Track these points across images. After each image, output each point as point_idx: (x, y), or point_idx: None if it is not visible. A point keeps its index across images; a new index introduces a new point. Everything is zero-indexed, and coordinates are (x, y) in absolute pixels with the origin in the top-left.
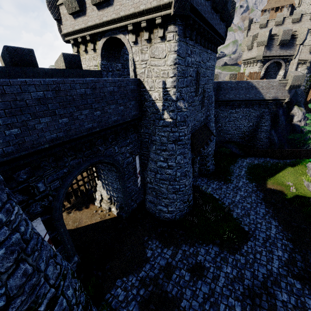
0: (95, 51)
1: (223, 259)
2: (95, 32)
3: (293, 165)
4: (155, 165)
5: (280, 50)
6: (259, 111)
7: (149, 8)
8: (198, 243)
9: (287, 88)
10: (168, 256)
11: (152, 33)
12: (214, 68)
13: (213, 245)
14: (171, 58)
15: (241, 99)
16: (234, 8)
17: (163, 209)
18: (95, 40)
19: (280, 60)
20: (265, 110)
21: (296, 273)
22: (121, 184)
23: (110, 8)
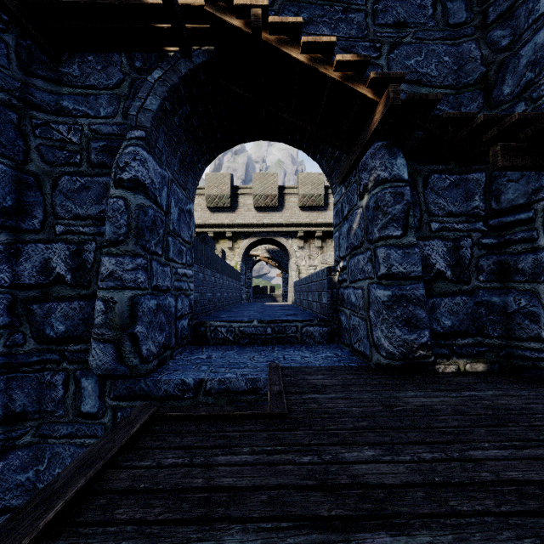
0: (233, 250)
1: None
2: (246, 231)
3: None
4: None
5: None
6: None
7: (329, 222)
8: None
9: None
10: None
11: (324, 242)
12: None
13: None
14: None
15: None
16: None
17: None
18: (235, 238)
19: None
20: None
21: None
22: None
23: (277, 213)
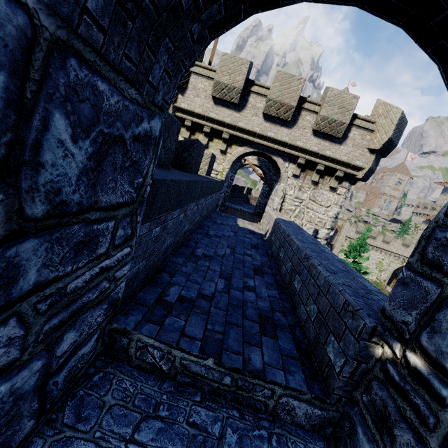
0: (224, 154)
1: None
2: (244, 138)
3: None
4: None
5: None
6: None
7: (338, 159)
8: None
9: None
10: None
11: (322, 178)
12: None
13: None
14: (335, 211)
15: None
16: None
17: None
18: (231, 142)
19: None
20: None
21: None
22: None
23: (285, 129)
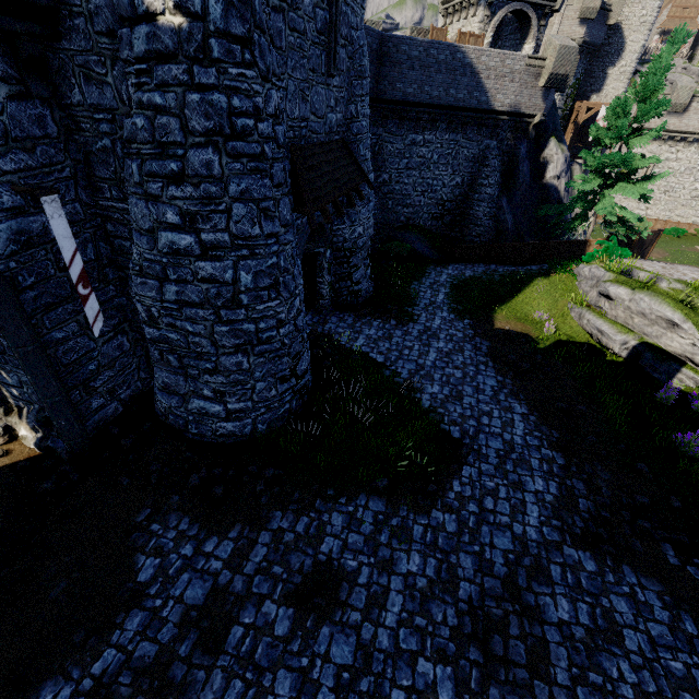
0: None
1: (399, 532)
2: None
3: (547, 274)
4: (153, 249)
5: None
6: (477, 145)
7: None
8: (323, 499)
9: (542, 82)
10: (221, 563)
11: None
12: None
13: (369, 495)
14: None
15: (439, 103)
16: None
17: (210, 409)
18: None
19: (529, 8)
20: (491, 142)
21: (581, 530)
22: (3, 330)
23: None
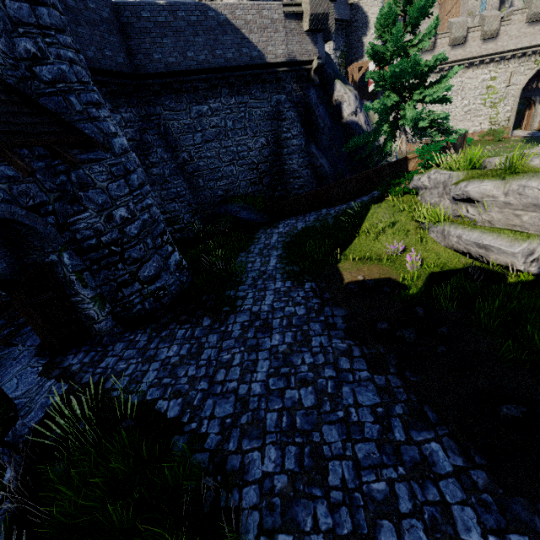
0: None
1: None
2: None
3: (381, 200)
4: None
5: None
6: (268, 102)
7: None
8: None
9: (306, 25)
10: None
11: None
12: None
13: None
14: None
15: (210, 66)
16: None
17: None
18: None
19: None
20: (280, 96)
21: None
22: None
23: None
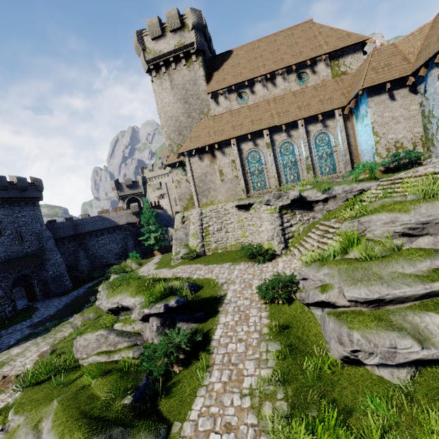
0: None
1: None
2: None
3: None
4: None
5: (131, 190)
6: (122, 234)
7: None
8: None
9: (132, 214)
10: None
11: None
12: (37, 215)
13: None
14: None
15: (100, 229)
16: (40, 181)
17: None
18: None
19: (135, 196)
20: (127, 232)
21: (34, 324)
22: None
23: None
